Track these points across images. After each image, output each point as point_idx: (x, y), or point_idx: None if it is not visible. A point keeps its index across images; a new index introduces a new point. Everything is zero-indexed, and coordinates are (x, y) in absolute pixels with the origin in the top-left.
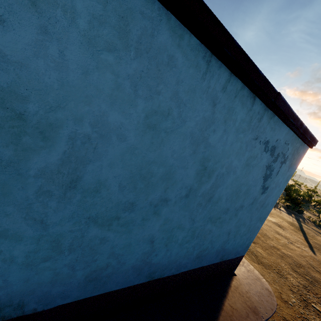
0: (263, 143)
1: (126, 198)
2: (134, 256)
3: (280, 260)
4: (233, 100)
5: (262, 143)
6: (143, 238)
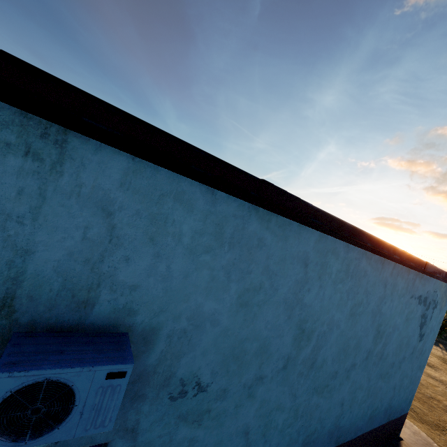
0: (417, 298)
1: (334, 369)
2: (330, 419)
3: (445, 417)
4: (396, 278)
5: (416, 298)
6: (338, 401)
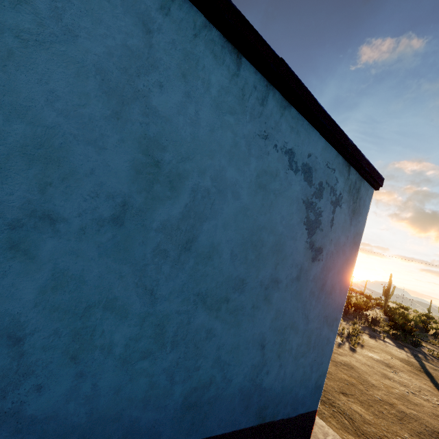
0: (283, 152)
1: None
2: None
3: (398, 426)
4: (192, 41)
5: (280, 150)
6: None
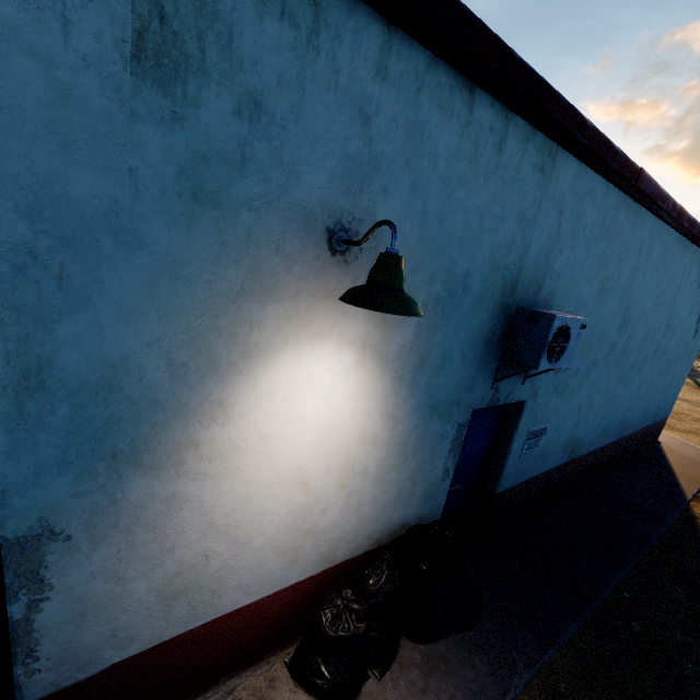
0: None
1: (634, 360)
2: (621, 410)
3: (696, 425)
4: (693, 264)
5: None
6: (629, 394)
